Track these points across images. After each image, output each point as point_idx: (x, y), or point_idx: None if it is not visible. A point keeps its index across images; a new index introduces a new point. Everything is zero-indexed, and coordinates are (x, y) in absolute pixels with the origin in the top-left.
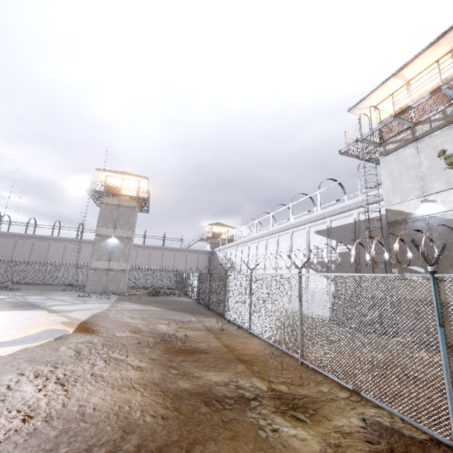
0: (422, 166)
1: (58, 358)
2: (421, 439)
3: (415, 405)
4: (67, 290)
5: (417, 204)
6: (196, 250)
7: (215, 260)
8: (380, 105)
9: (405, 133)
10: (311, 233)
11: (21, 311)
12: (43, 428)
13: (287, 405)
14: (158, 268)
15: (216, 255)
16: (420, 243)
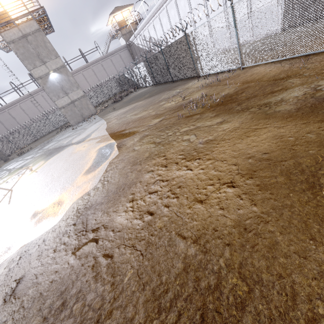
0: None
1: (149, 153)
2: None
3: None
4: (59, 132)
5: None
6: (115, 50)
7: (136, 50)
8: None
9: None
10: None
11: (59, 154)
12: (262, 182)
13: None
14: (99, 84)
15: (134, 44)
16: None
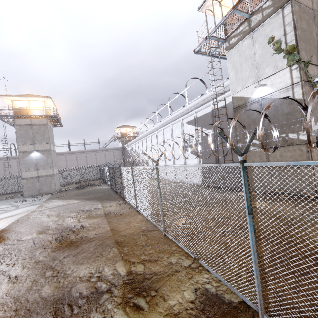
0: (257, 55)
1: None
2: (237, 303)
3: (241, 260)
4: (10, 198)
5: (253, 89)
6: (111, 148)
7: (126, 153)
8: (224, 1)
9: (244, 25)
10: (184, 124)
11: None
12: None
13: (135, 291)
14: (85, 166)
15: (127, 149)
16: (256, 121)
